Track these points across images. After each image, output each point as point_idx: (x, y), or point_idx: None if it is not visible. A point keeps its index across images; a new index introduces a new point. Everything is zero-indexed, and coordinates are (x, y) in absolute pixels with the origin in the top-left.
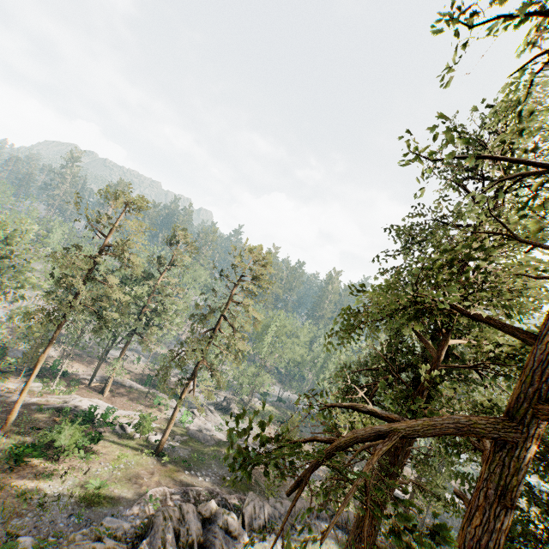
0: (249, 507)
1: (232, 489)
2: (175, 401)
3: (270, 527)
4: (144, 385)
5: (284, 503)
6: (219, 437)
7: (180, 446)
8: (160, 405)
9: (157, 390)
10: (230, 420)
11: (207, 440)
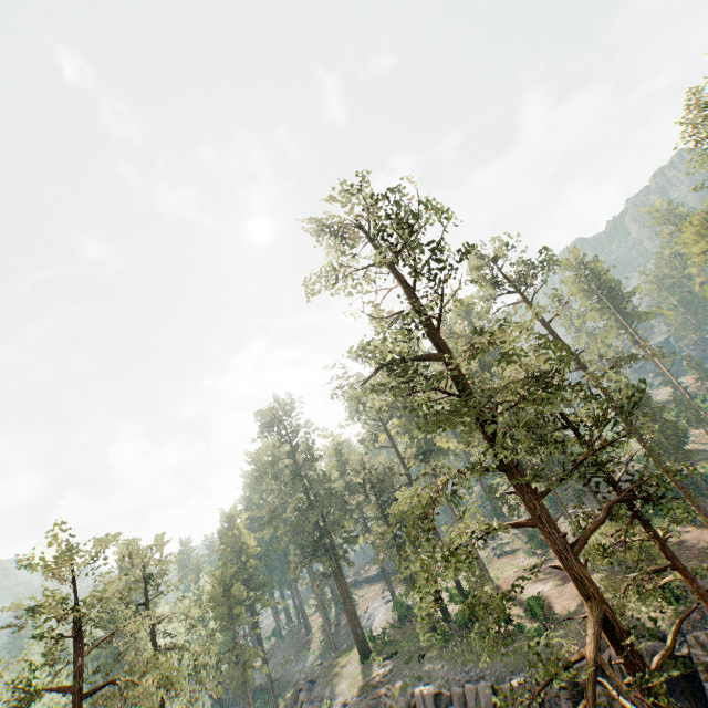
0: None
1: None
2: None
3: (326, 707)
4: None
5: (306, 704)
6: None
7: None
8: None
9: None
10: None
11: None
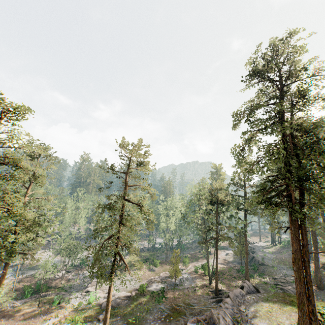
0: (221, 320)
1: (174, 320)
2: (65, 293)
3: (236, 322)
4: (26, 297)
5: (226, 301)
6: (123, 295)
7: (110, 321)
8: (60, 302)
9: (38, 294)
10: (116, 280)
11: (119, 303)
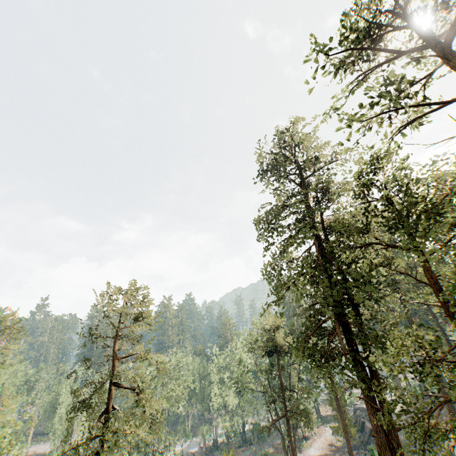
0: None
1: None
2: None
3: None
4: None
5: None
6: None
7: None
8: None
9: None
10: None
11: None
